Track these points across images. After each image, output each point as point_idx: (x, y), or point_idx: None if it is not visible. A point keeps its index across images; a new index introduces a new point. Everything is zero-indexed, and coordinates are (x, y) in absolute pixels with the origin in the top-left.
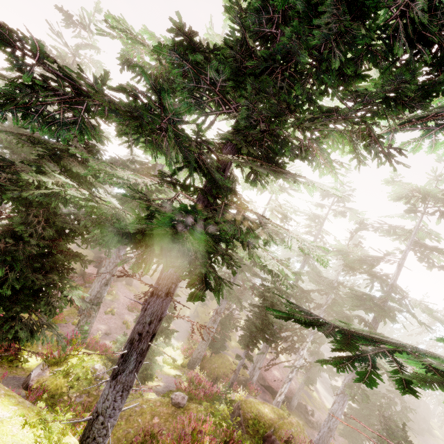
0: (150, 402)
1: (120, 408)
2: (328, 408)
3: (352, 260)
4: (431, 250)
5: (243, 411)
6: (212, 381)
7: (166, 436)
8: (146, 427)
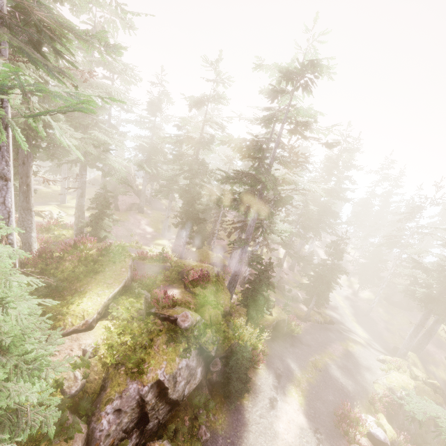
0: None
1: (28, 219)
2: None
3: (239, 148)
4: (299, 125)
5: (175, 263)
6: None
7: None
8: None
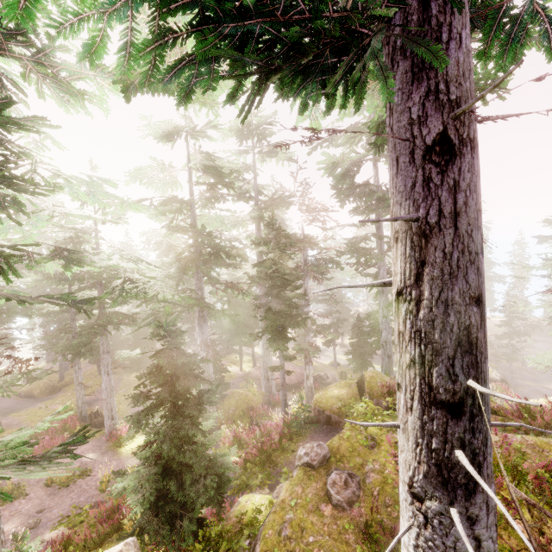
0: (287, 501)
1: None
2: (328, 364)
3: (339, 176)
4: None
5: (329, 410)
6: (252, 425)
7: (366, 506)
8: (331, 534)
